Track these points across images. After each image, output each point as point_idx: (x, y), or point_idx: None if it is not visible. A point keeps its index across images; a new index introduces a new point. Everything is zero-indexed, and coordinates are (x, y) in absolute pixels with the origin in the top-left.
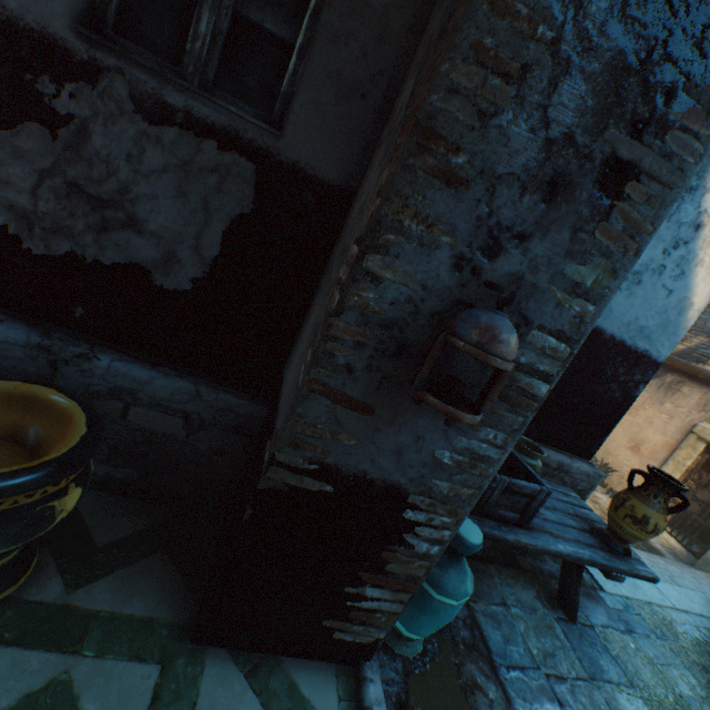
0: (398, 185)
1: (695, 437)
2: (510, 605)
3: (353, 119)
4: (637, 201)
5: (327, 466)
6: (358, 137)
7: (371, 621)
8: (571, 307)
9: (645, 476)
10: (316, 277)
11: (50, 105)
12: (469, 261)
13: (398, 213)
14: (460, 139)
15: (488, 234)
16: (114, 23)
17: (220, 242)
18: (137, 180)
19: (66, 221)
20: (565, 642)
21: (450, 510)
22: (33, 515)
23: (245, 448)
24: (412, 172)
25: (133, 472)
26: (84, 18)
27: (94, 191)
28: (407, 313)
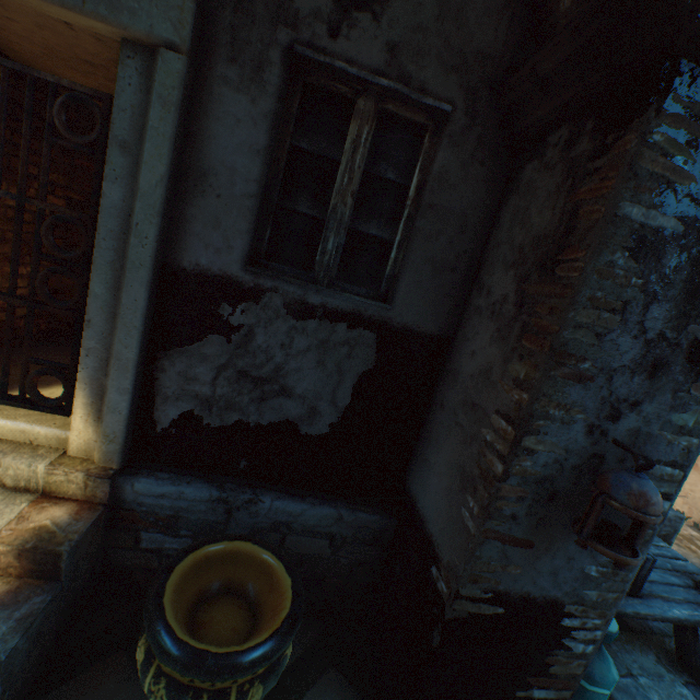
0: (544, 389)
1: None
2: (636, 674)
3: (445, 286)
4: None
5: (499, 592)
6: (450, 298)
7: None
8: (679, 443)
9: None
10: (425, 405)
11: (226, 320)
12: (598, 426)
13: (545, 406)
14: (585, 352)
15: (610, 406)
16: (265, 253)
17: (350, 393)
18: (287, 360)
19: (235, 398)
20: None
21: (600, 613)
22: (279, 666)
23: (379, 557)
24: (552, 379)
25: None
26: (249, 258)
27: (256, 373)
28: (555, 470)
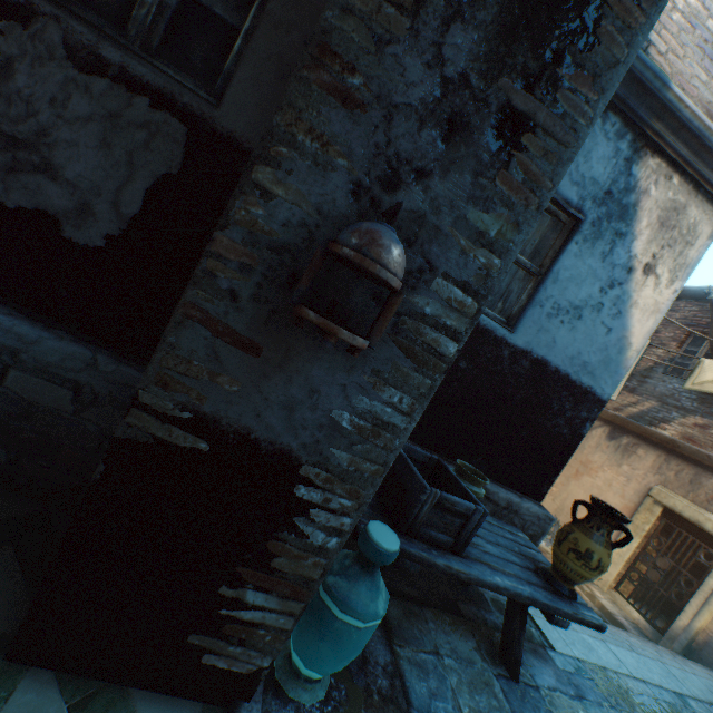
0: (292, 96)
1: (651, 500)
2: (444, 654)
3: None
4: (535, 154)
5: (203, 416)
6: None
7: (252, 641)
8: (477, 258)
9: (588, 507)
10: None
11: None
12: (368, 190)
13: (292, 126)
14: (356, 60)
15: (387, 164)
16: None
17: (142, 200)
18: (58, 124)
19: None
20: (503, 703)
21: (351, 491)
22: None
23: None
24: (306, 85)
25: (1, 452)
26: None
27: (9, 129)
28: (301, 238)
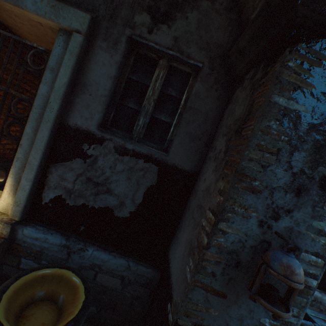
0: (231, 194)
1: None
2: None
3: (196, 147)
4: None
5: None
6: (198, 153)
7: None
8: (319, 240)
9: None
10: (182, 208)
11: (85, 152)
12: (266, 222)
13: (232, 205)
14: (255, 175)
15: (273, 210)
16: (110, 123)
17: (142, 196)
18: (112, 175)
19: (83, 191)
20: None
21: None
22: None
23: (149, 295)
24: (236, 189)
25: (94, 308)
26: (101, 124)
27: (96, 180)
28: (239, 246)
